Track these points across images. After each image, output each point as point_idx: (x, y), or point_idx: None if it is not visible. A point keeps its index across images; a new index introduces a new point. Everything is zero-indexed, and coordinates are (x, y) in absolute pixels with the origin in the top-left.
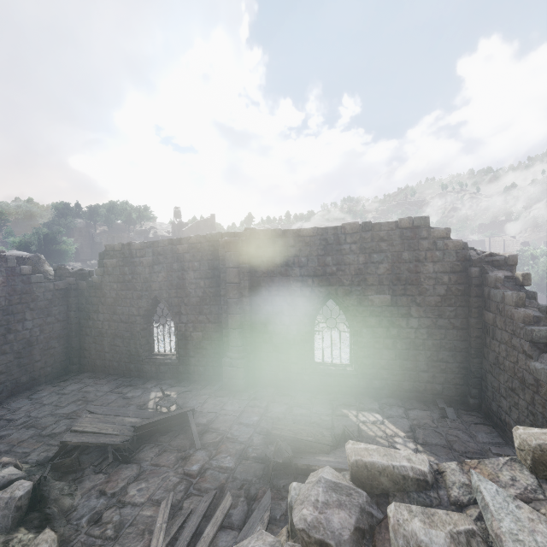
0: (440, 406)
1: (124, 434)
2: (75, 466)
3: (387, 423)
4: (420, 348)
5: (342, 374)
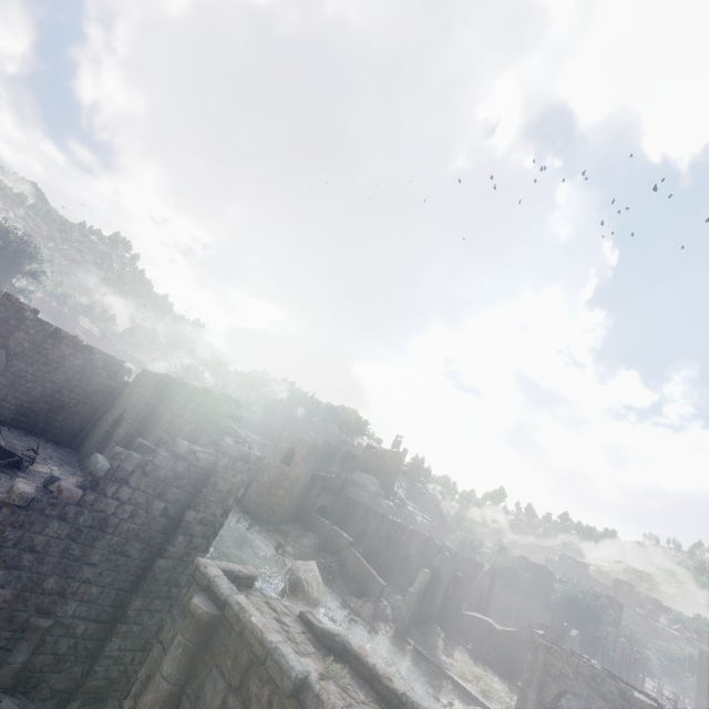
0: None
1: None
2: None
3: None
4: None
5: None
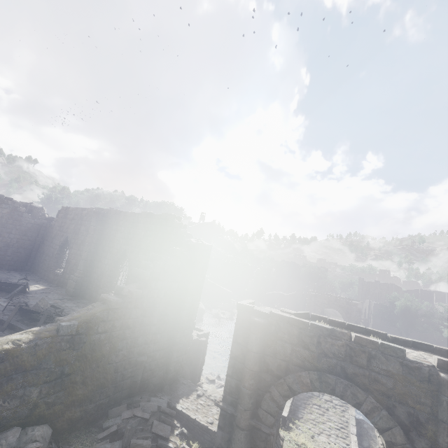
0: None
1: None
2: None
3: None
4: None
5: None
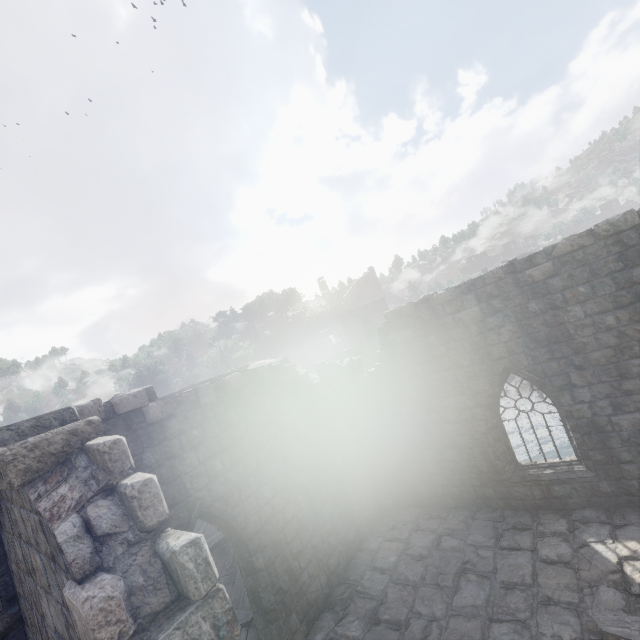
0: None
1: None
2: None
3: None
4: None
5: None
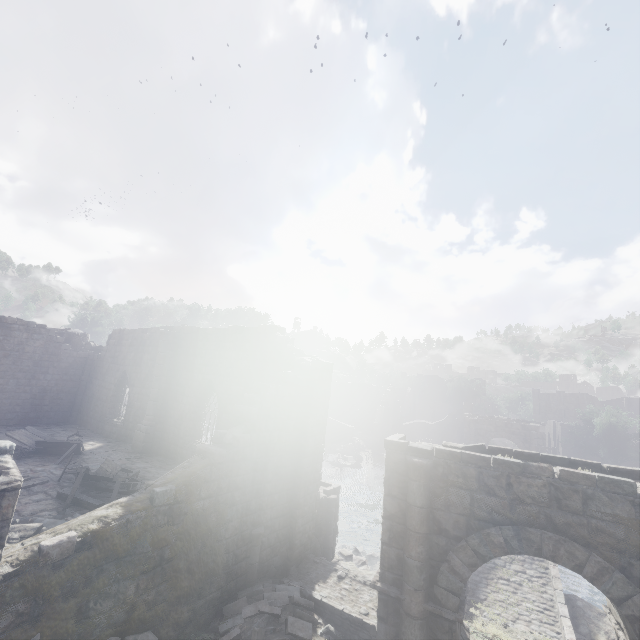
0: None
1: (31, 446)
2: None
3: None
4: None
5: None
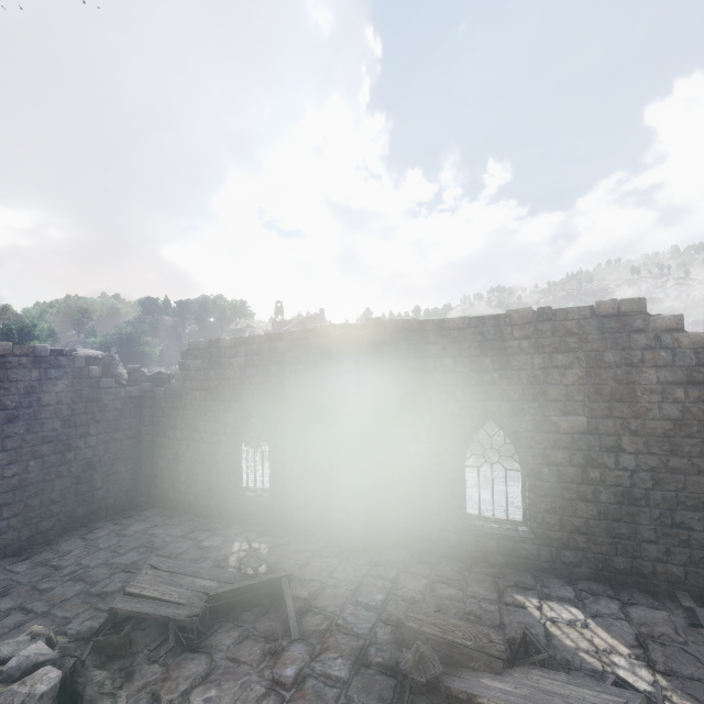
0: (685, 604)
1: (193, 604)
2: (125, 647)
3: (594, 626)
4: (642, 502)
5: (510, 536)
